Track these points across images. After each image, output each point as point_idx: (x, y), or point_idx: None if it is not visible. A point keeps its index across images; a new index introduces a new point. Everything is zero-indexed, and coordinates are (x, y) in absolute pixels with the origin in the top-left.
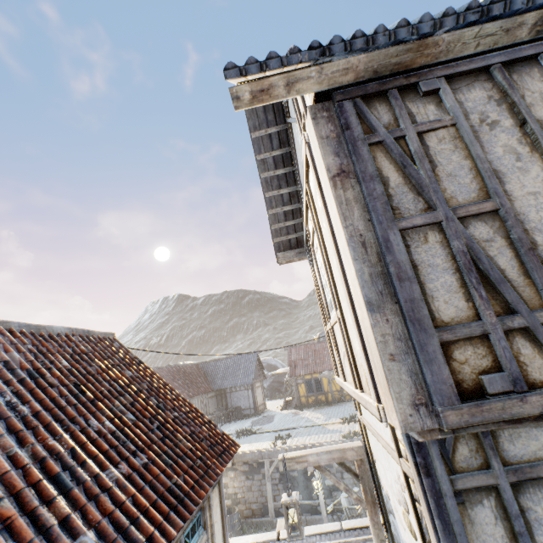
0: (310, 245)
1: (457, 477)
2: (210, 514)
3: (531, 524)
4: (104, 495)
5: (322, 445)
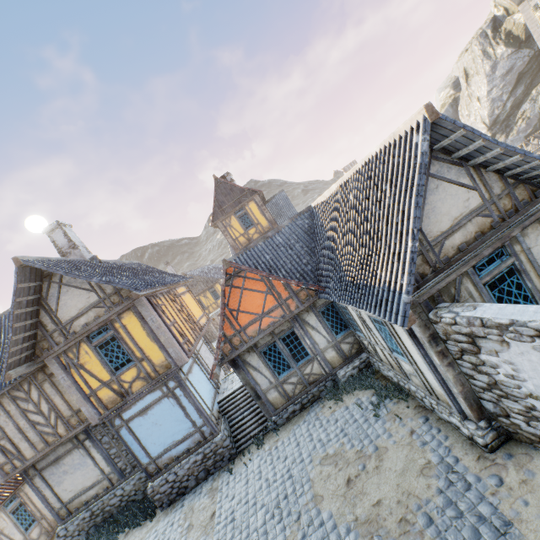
0: None
1: (30, 476)
2: (24, 492)
3: (45, 476)
4: None
5: None
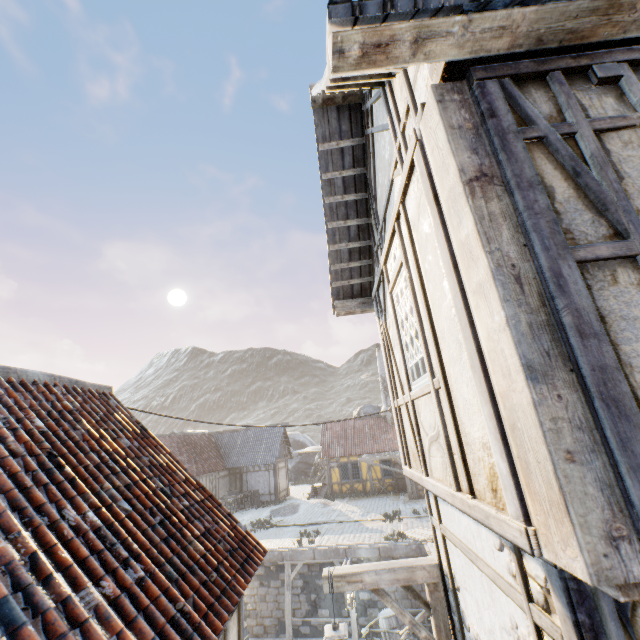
0: (384, 292)
1: None
2: None
3: None
4: (75, 632)
5: (359, 547)
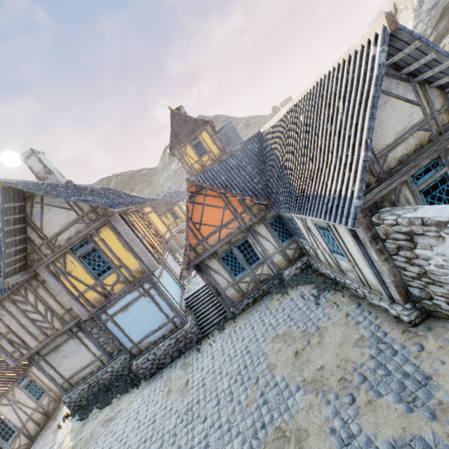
0: None
1: (36, 360)
2: (32, 372)
3: (48, 360)
4: None
5: None
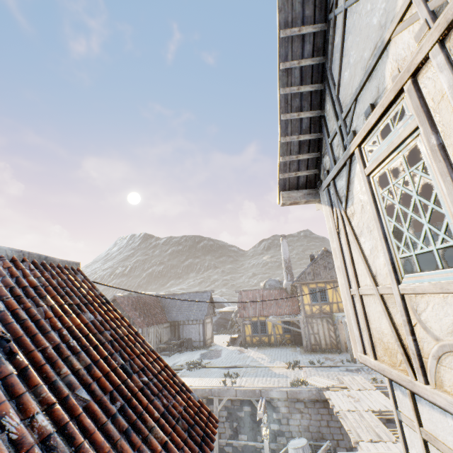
0: (349, 178)
1: None
2: None
3: None
4: None
5: (271, 389)
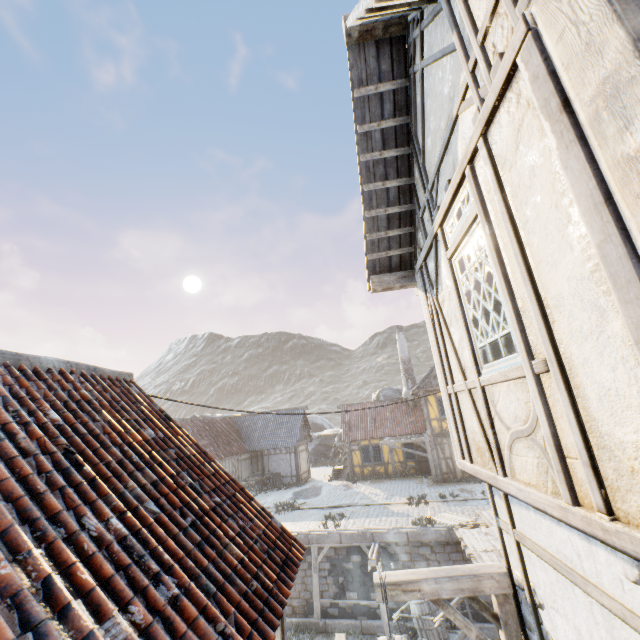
0: (436, 261)
1: None
2: None
3: None
4: None
5: (387, 532)
